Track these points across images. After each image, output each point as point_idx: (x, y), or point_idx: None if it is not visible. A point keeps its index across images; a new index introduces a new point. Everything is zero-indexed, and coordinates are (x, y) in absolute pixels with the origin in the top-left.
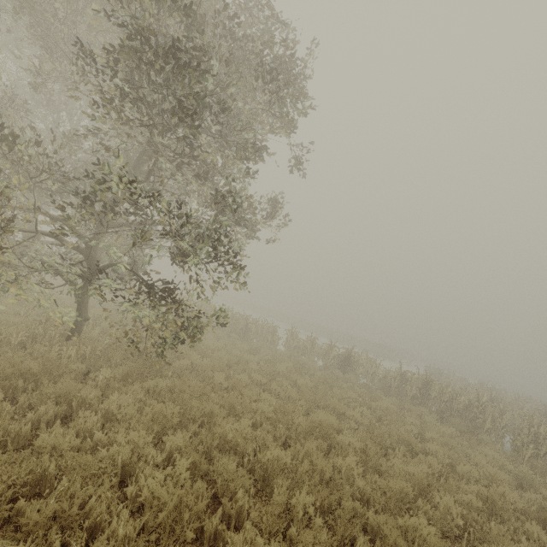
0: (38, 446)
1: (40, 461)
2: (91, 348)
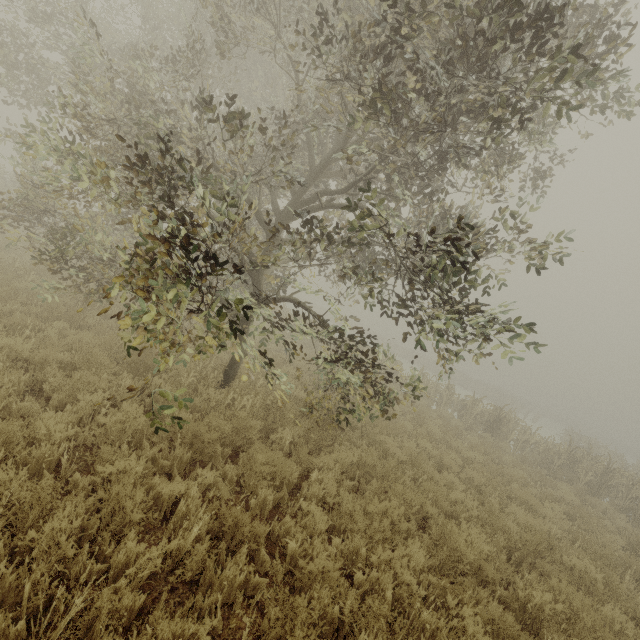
0: (300, 565)
1: (312, 590)
2: (261, 397)
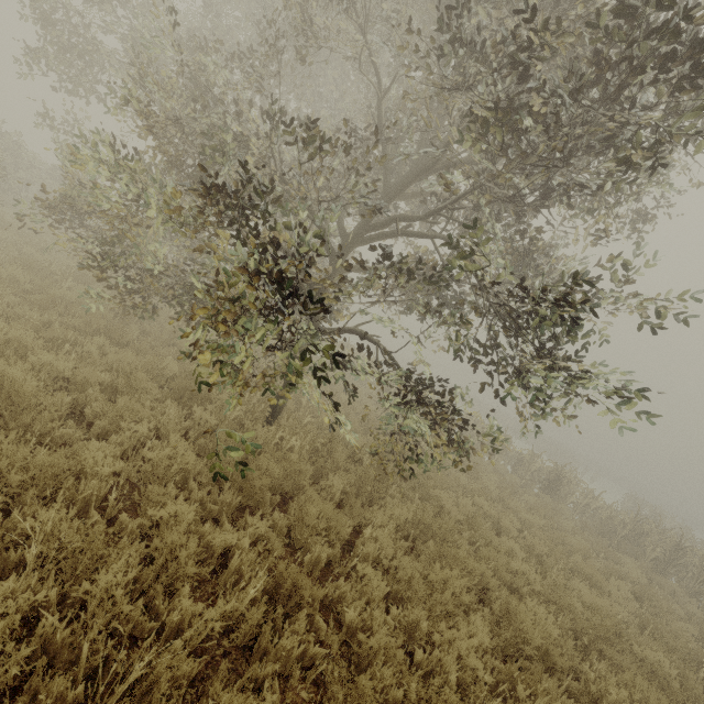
0: (360, 638)
1: (373, 668)
2: (311, 438)
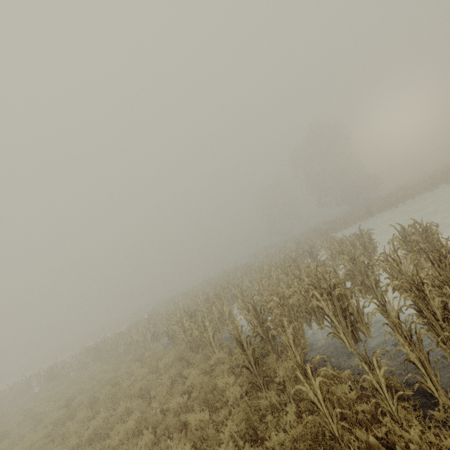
0: None
1: None
2: None
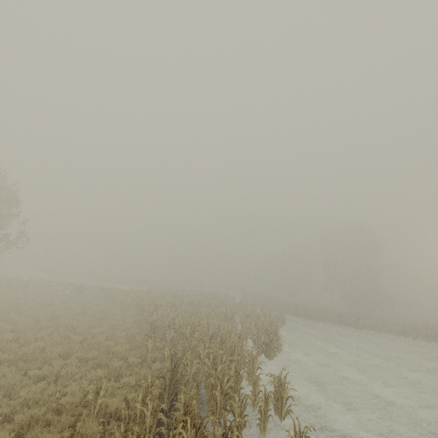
0: None
1: None
2: None
